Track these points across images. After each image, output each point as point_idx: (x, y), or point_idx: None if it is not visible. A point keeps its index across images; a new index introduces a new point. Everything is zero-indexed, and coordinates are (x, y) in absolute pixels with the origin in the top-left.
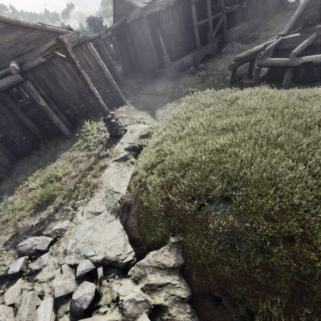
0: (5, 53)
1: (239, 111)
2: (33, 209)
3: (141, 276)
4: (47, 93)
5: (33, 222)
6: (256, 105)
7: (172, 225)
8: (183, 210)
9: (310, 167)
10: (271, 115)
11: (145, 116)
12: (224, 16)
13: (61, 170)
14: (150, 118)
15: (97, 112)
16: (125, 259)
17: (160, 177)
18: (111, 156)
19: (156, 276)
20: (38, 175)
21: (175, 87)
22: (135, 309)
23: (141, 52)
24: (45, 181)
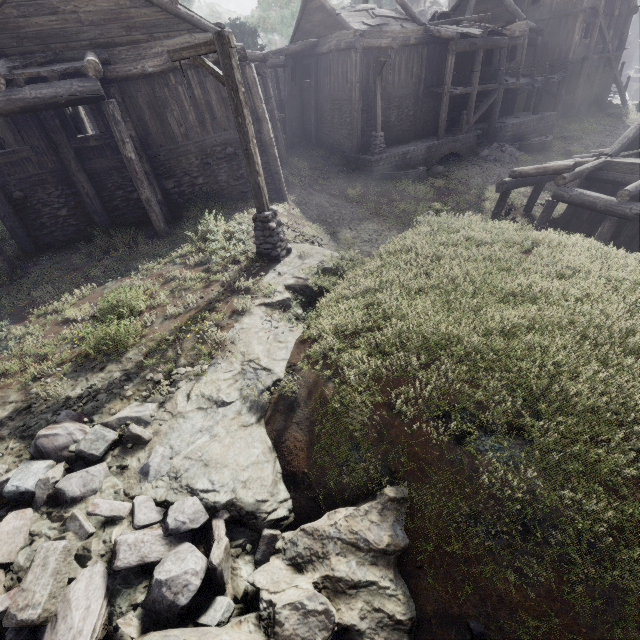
0: (79, 32)
1: (545, 268)
2: (72, 364)
3: (313, 556)
4: (140, 135)
5: (71, 392)
6: (579, 264)
7: (392, 463)
8: (421, 436)
9: None
10: (612, 290)
11: (320, 234)
12: (500, 93)
13: (144, 297)
14: (328, 241)
15: (227, 201)
16: (273, 512)
17: (373, 359)
18: (256, 293)
19: (349, 562)
20: (86, 296)
21: (383, 194)
22: (301, 626)
23: (330, 113)
24: (106, 311)
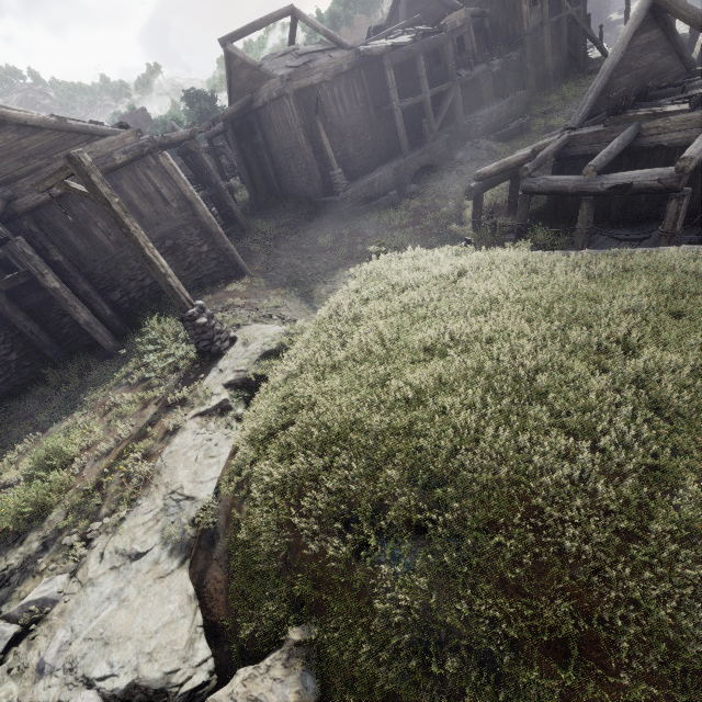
0: None
1: (462, 305)
2: None
3: None
4: (70, 257)
5: None
6: (498, 291)
7: (298, 595)
8: (324, 556)
9: (605, 451)
10: (527, 317)
11: (289, 300)
12: (457, 90)
13: (79, 438)
14: (298, 304)
15: None
16: (186, 682)
17: (282, 466)
18: (193, 402)
19: None
20: (30, 449)
21: (357, 233)
22: None
23: (286, 163)
24: (38, 466)
